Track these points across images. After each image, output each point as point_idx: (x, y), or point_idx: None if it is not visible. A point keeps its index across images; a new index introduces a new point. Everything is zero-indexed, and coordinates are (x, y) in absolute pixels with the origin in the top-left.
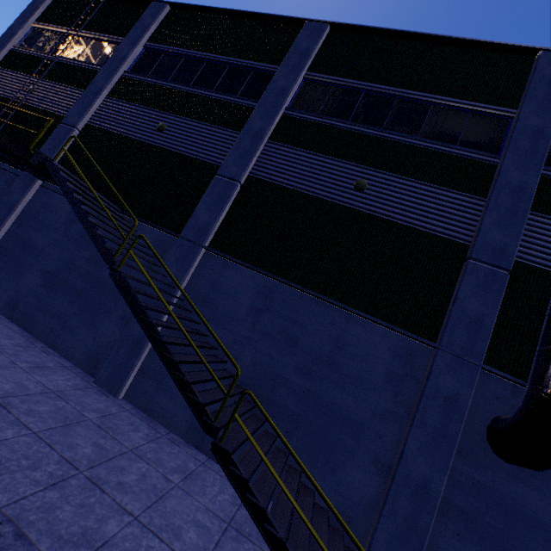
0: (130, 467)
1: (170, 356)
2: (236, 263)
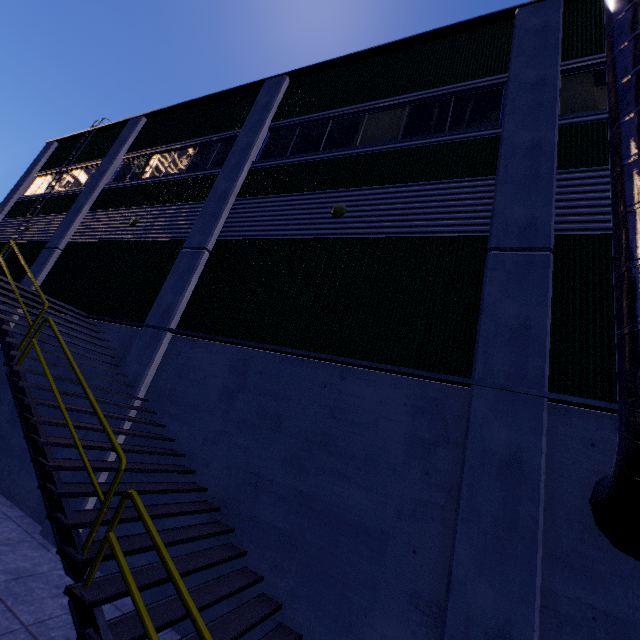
0: None
1: (45, 461)
2: (204, 339)
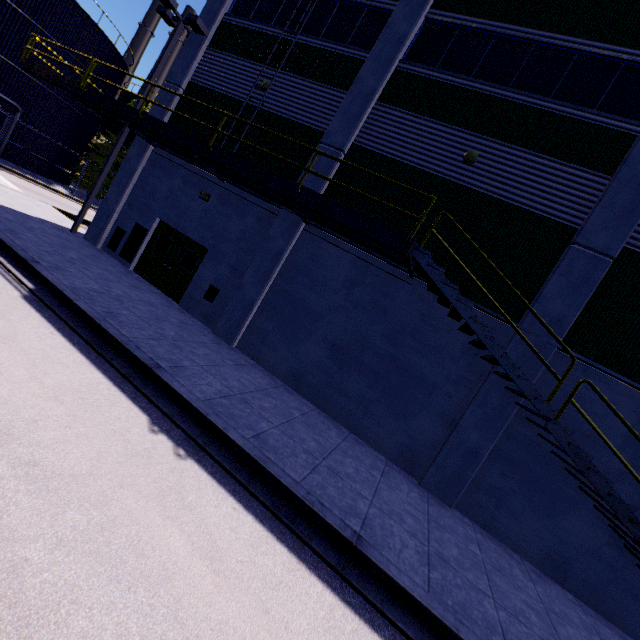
0: (571, 636)
1: None
2: (606, 373)
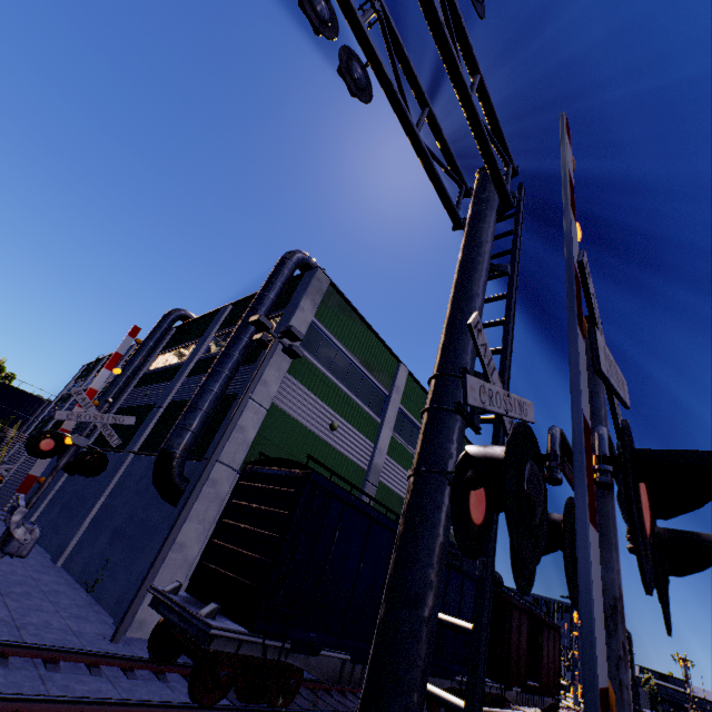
0: None
1: None
2: None
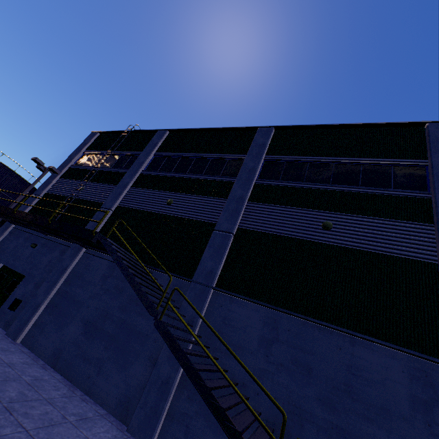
0: None
1: (217, 403)
2: (240, 298)
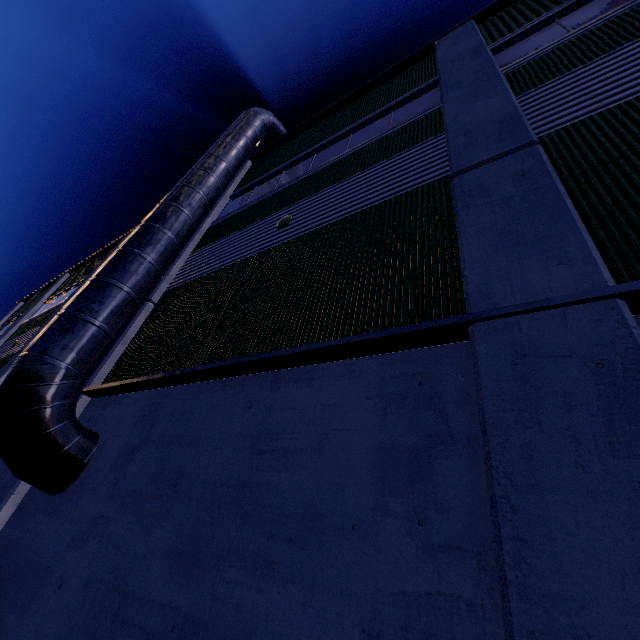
0: None
1: None
2: None
